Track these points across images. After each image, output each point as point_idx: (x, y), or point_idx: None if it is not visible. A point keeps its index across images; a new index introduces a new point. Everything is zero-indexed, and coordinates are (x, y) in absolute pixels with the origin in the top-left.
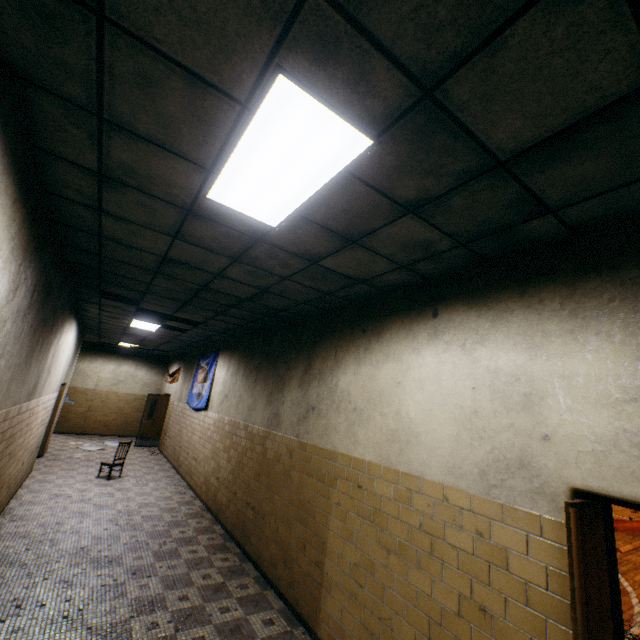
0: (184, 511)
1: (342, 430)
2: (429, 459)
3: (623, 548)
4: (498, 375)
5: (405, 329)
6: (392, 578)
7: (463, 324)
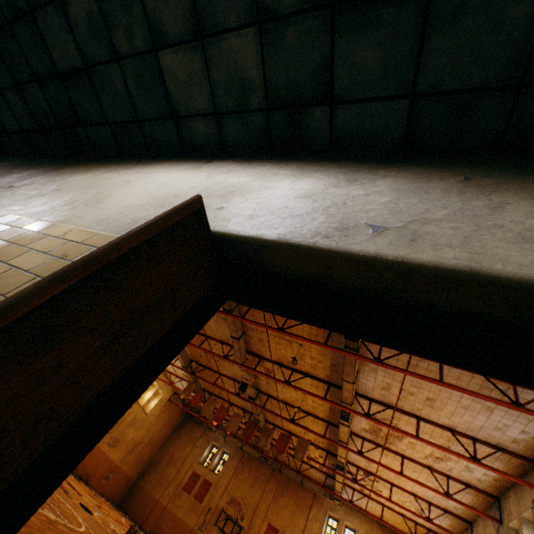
0: None
1: (19, 197)
2: (89, 214)
3: None
4: (221, 184)
5: (176, 164)
6: None
7: (224, 167)
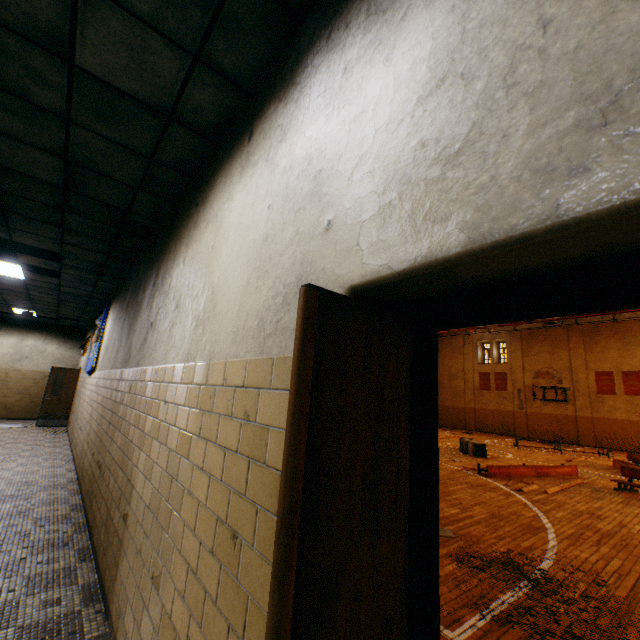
0: (42, 484)
1: (165, 338)
2: (220, 332)
3: (550, 490)
4: (293, 170)
5: (225, 176)
6: (169, 516)
7: (271, 127)
